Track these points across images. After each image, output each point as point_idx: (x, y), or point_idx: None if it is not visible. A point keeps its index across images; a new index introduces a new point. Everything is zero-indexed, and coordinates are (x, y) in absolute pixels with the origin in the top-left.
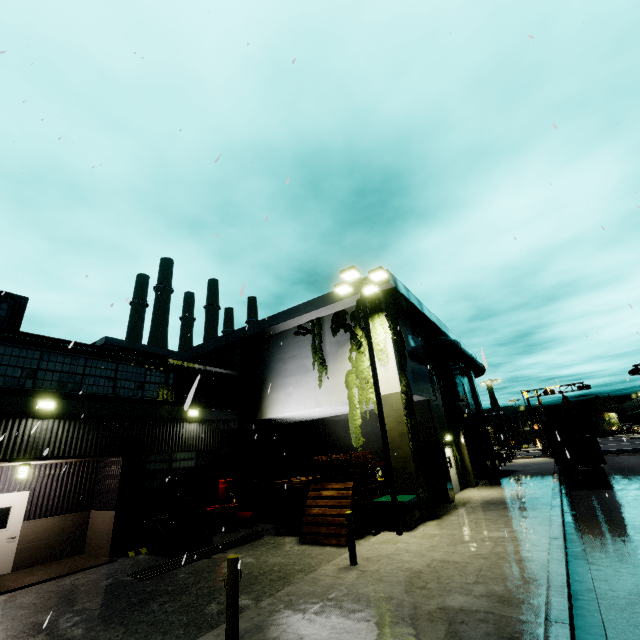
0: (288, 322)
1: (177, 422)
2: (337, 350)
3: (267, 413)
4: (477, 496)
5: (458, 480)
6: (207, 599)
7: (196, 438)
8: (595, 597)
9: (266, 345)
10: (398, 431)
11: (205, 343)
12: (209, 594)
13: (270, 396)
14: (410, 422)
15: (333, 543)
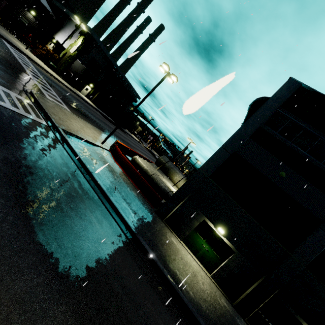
0: (74, 20)
1: (27, 10)
2: (76, 37)
3: (56, 36)
4: (81, 94)
5: (86, 94)
6: (0, 28)
7: (30, 19)
8: (39, 66)
9: (69, 21)
10: (65, 58)
11: (58, 3)
12: (1, 29)
13: (59, 33)
14: (68, 59)
15: (33, 54)
